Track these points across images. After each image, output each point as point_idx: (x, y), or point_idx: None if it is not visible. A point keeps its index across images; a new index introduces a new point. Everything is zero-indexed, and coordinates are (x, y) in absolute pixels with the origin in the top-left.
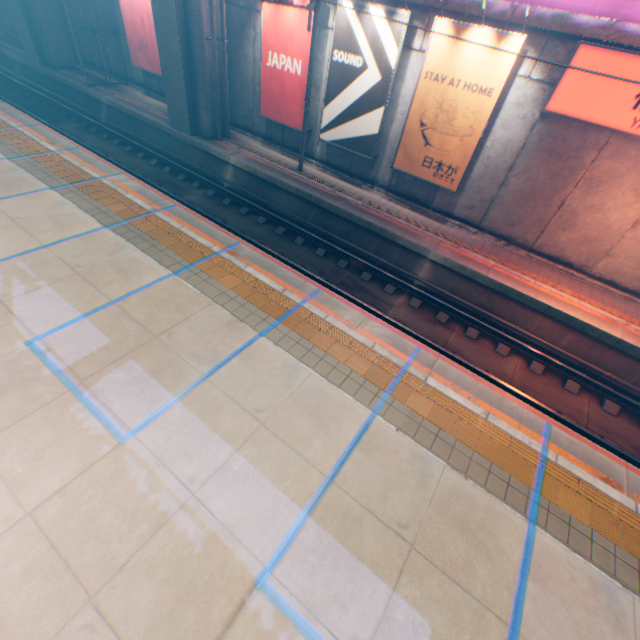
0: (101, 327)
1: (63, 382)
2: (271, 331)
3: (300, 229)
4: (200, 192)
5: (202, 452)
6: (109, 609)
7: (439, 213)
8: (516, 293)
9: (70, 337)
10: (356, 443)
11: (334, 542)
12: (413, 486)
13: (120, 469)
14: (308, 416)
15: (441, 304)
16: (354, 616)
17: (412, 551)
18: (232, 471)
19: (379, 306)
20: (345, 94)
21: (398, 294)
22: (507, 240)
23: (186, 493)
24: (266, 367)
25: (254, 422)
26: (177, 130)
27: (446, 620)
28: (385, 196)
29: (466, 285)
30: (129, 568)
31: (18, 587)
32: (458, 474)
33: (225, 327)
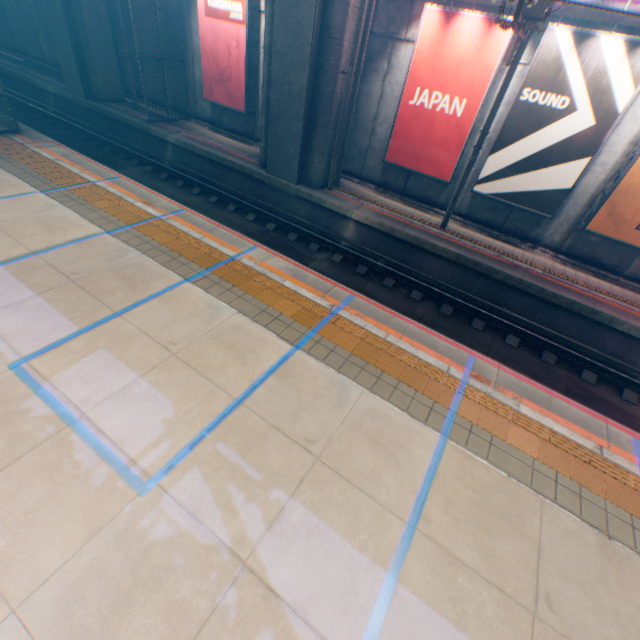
0: (435, 604)
1: None
2: None
3: (475, 308)
4: (322, 256)
5: None
6: None
7: (633, 281)
8: None
9: None
10: None
11: None
12: None
13: None
14: None
15: None
16: None
17: None
18: None
19: (637, 427)
20: (528, 140)
21: (639, 402)
22: None
23: None
24: None
25: None
26: (275, 177)
27: None
28: (552, 258)
29: None
30: None
31: None
32: None
33: (603, 560)
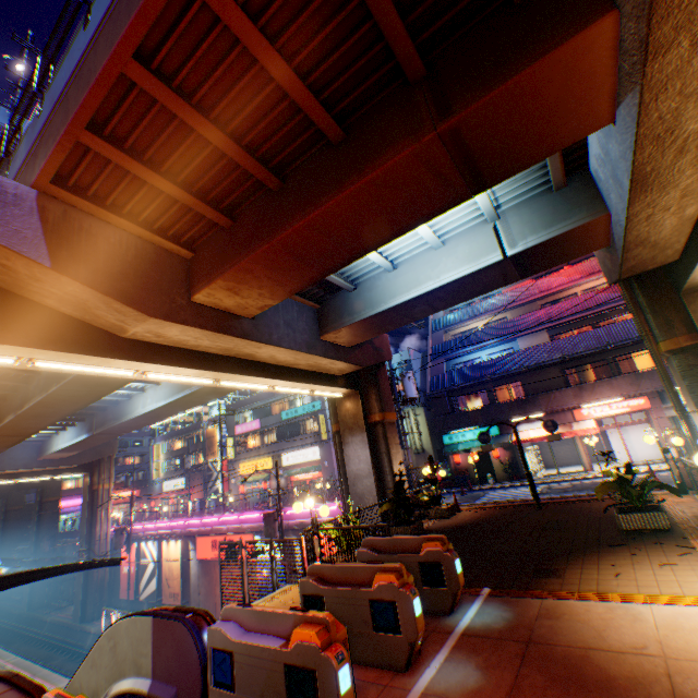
0: None
1: None
2: None
3: None
4: (66, 655)
5: None
6: None
7: None
8: None
9: None
10: None
11: None
12: None
13: None
14: None
15: None
16: None
17: None
18: None
19: None
20: (147, 574)
21: None
22: None
23: None
24: None
25: None
26: (76, 621)
27: None
28: None
29: None
30: None
31: None
32: None
33: None
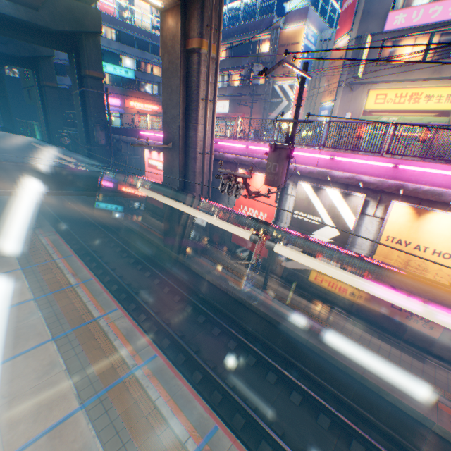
0: None
1: None
2: None
3: (271, 361)
4: (179, 305)
5: None
6: None
7: (412, 345)
8: None
9: None
10: None
11: None
12: None
13: None
14: None
15: None
16: None
17: None
18: None
19: None
20: None
21: None
22: None
23: None
24: None
25: None
26: (168, 248)
27: None
28: (346, 316)
29: None
30: None
31: None
32: None
33: None
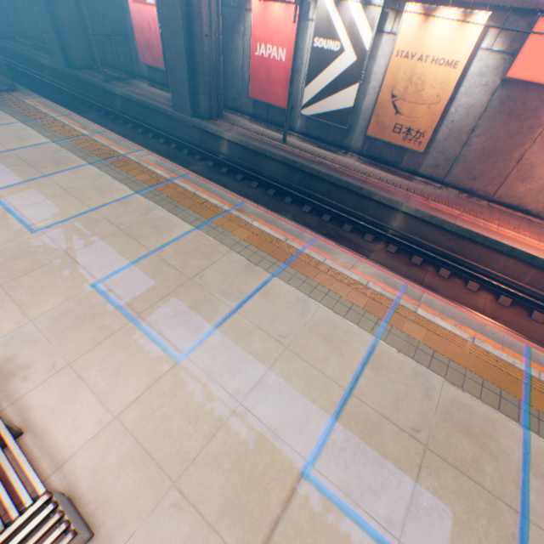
0: (146, 272)
1: (124, 315)
2: (281, 273)
3: (288, 190)
4: (201, 163)
5: (241, 370)
6: (189, 492)
7: (406, 172)
8: (482, 237)
9: (124, 280)
10: (365, 362)
11: (360, 442)
12: (419, 397)
13: (179, 383)
14: (322, 341)
15: (415, 249)
16: (386, 502)
17: (426, 450)
18: (268, 385)
19: (361, 252)
20: (324, 74)
21: (376, 242)
22: (469, 193)
23: (234, 402)
24: (282, 302)
25: (279, 346)
26: (179, 113)
27: (464, 507)
28: (358, 160)
29: (435, 232)
30: (199, 460)
31: (117, 473)
32: (456, 388)
33: (244, 270)
